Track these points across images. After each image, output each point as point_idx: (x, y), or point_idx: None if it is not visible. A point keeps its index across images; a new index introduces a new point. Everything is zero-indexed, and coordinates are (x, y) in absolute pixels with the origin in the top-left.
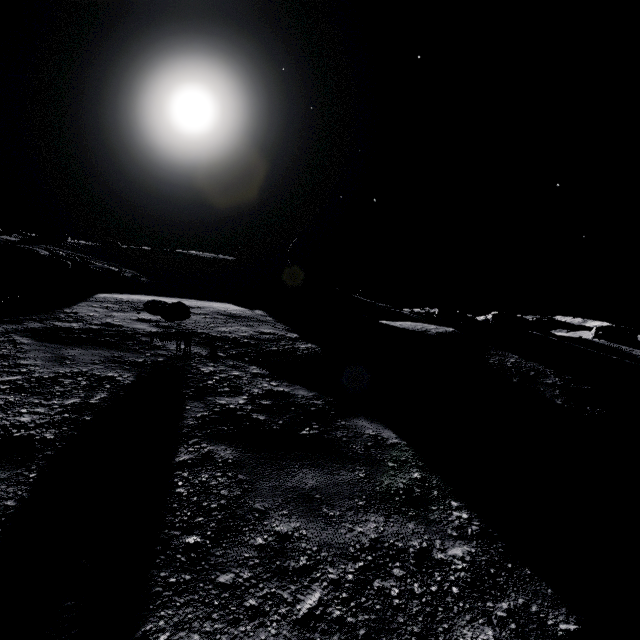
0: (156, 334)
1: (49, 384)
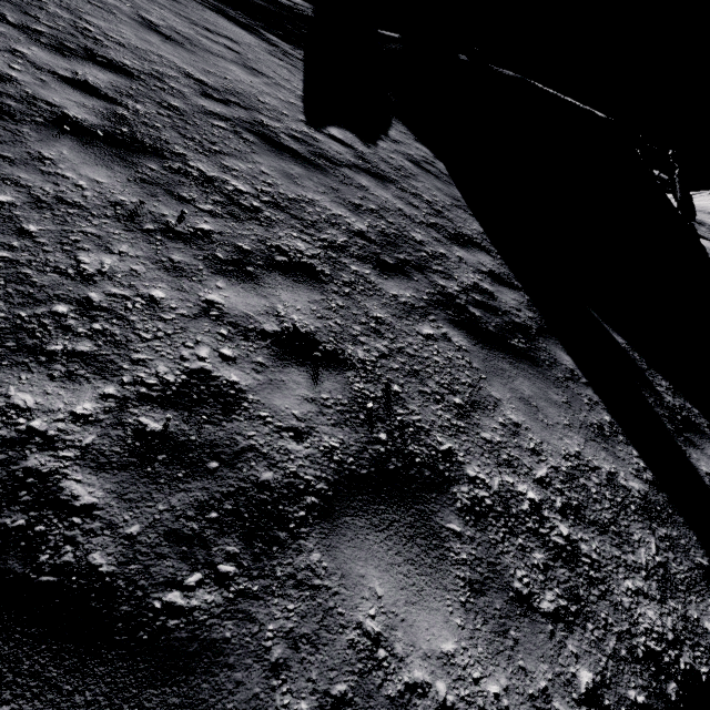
0: None
1: None
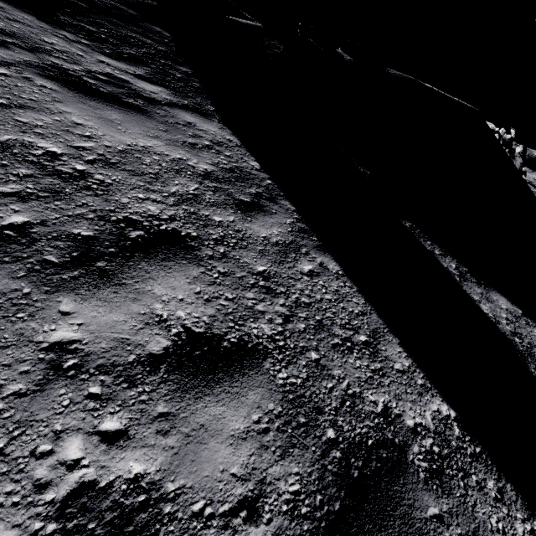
0: None
1: None
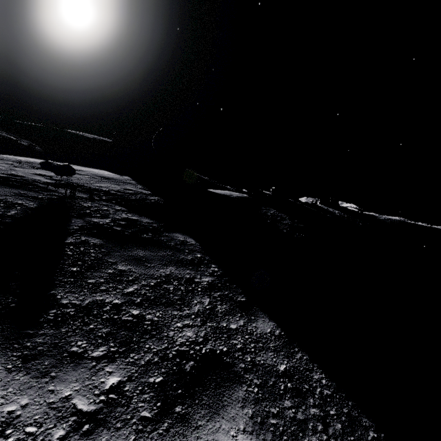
0: (50, 183)
1: None
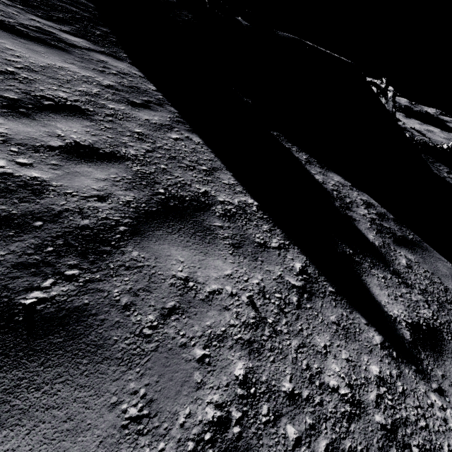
0: None
1: None
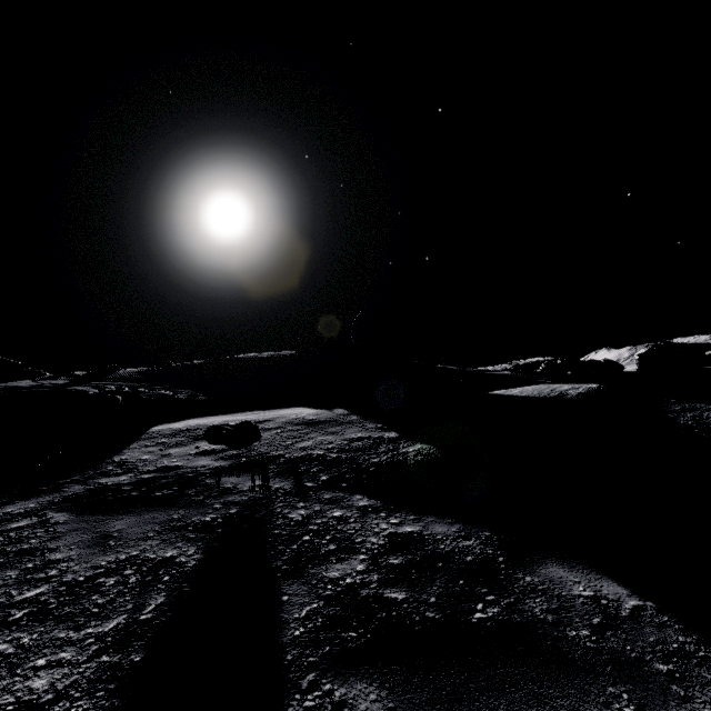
0: (223, 470)
1: (84, 593)
